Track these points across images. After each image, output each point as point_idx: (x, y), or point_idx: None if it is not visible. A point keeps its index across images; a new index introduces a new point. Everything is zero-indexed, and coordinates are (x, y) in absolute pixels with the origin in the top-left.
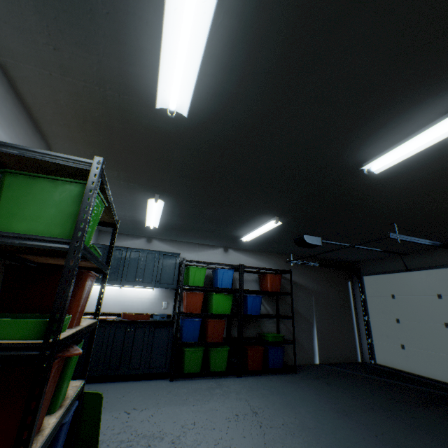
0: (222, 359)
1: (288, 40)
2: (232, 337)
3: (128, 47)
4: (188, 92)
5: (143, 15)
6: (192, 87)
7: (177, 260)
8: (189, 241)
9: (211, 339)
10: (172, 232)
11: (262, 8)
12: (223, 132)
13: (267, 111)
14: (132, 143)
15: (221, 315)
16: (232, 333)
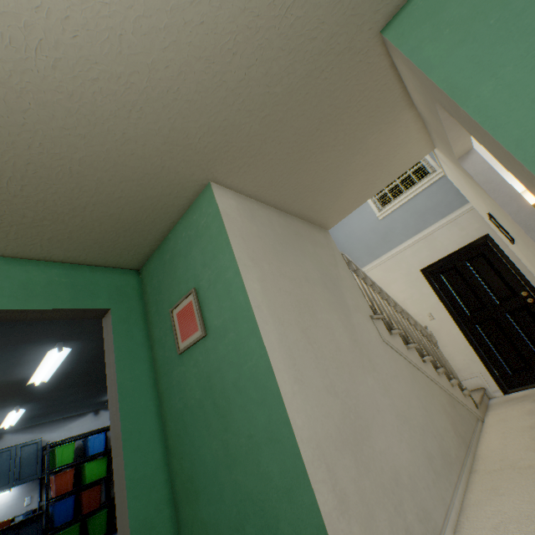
0: (102, 523)
1: (95, 355)
2: (113, 497)
3: (13, 374)
4: (48, 376)
5: (24, 368)
6: (50, 376)
7: (40, 446)
8: (52, 419)
9: (88, 509)
10: (31, 420)
11: (80, 355)
12: (72, 374)
13: (95, 365)
14: (3, 393)
15: (96, 481)
16: (113, 493)
